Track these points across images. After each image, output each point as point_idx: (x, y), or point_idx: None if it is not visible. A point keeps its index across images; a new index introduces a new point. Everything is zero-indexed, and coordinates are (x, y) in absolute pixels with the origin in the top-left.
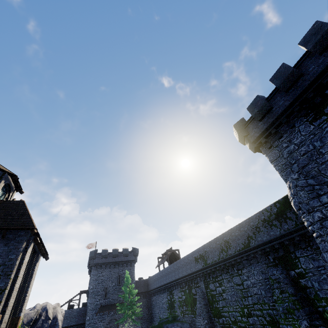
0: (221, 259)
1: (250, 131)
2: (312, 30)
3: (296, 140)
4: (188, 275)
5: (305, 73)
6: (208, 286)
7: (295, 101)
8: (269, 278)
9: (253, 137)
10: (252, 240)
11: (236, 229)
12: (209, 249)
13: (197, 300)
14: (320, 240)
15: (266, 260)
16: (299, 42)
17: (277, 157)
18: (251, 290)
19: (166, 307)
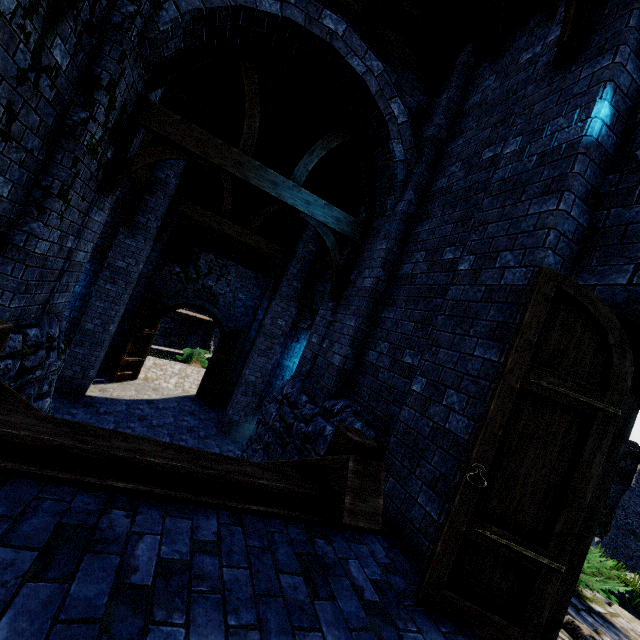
0: None
1: None
2: None
3: None
4: None
5: None
6: None
7: None
8: None
9: None
10: None
11: None
12: None
13: None
14: (632, 489)
15: None
16: None
17: None
18: None
19: None
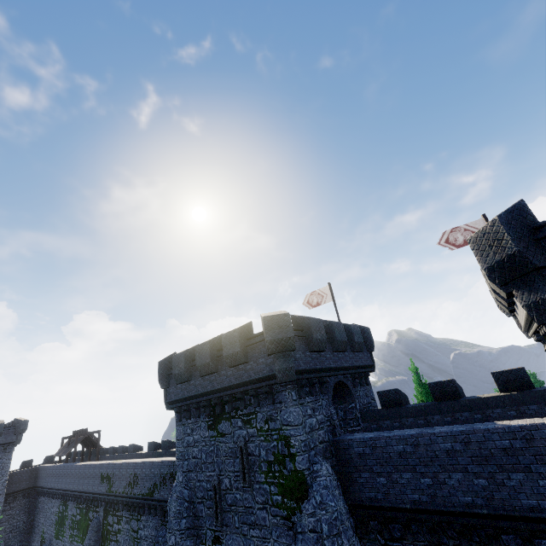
0: (125, 495)
1: (171, 384)
2: (232, 335)
3: (196, 435)
4: (88, 493)
5: (219, 372)
6: (107, 516)
7: (205, 395)
8: (155, 544)
9: (170, 397)
10: (157, 490)
11: (148, 467)
12: (118, 473)
13: (87, 533)
14: None
15: (163, 516)
16: (223, 335)
17: (180, 438)
18: (142, 543)
19: (54, 520)
